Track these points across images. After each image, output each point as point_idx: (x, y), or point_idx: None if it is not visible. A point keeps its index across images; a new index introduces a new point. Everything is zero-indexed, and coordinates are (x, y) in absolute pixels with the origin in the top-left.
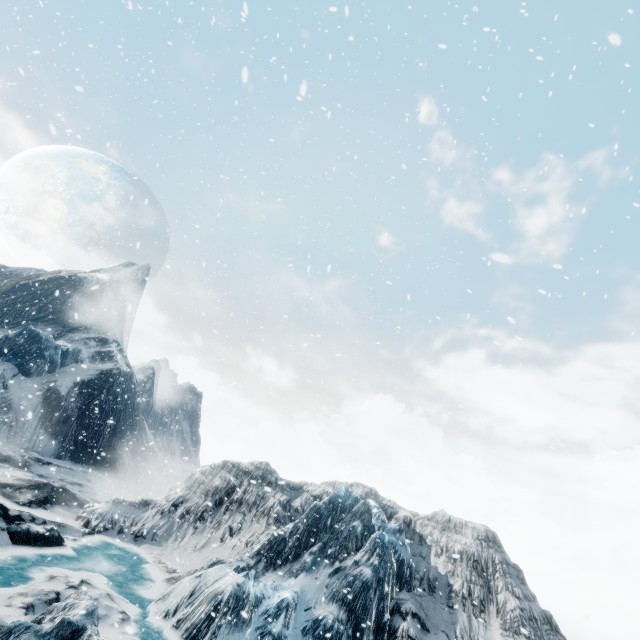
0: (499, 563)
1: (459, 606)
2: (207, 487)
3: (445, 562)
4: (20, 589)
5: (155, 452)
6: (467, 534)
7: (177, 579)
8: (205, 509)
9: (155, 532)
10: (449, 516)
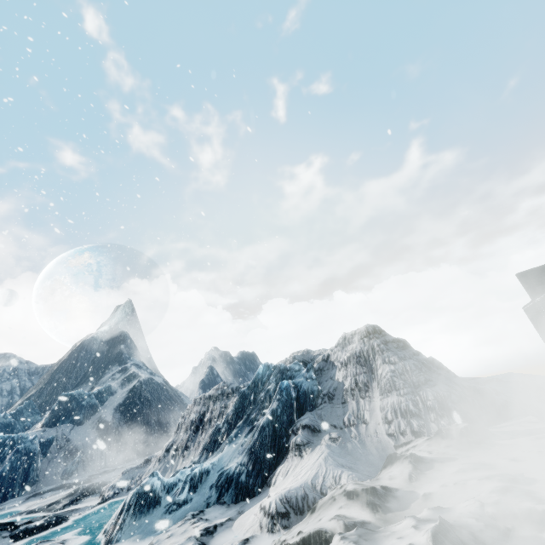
0: (377, 347)
1: (350, 398)
2: (186, 425)
3: (343, 372)
4: None
5: None
6: (355, 340)
7: None
8: (187, 440)
9: None
10: (345, 335)
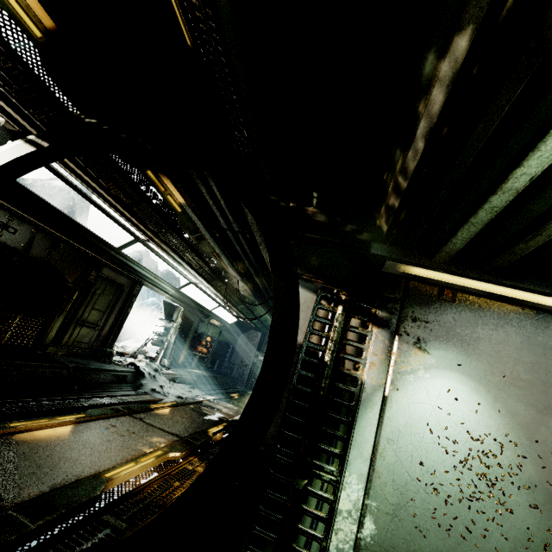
0: None
1: None
2: None
3: None
4: None
5: None
6: None
7: None
8: None
9: None
10: None
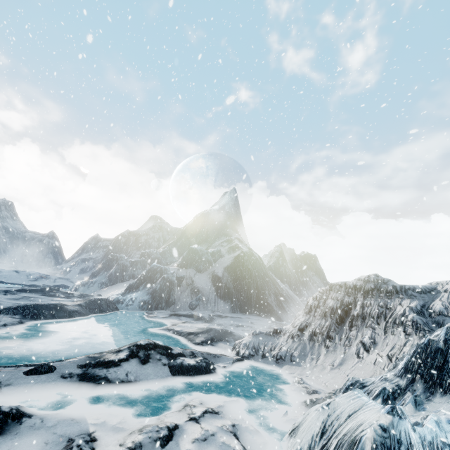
0: None
1: None
2: (323, 309)
3: None
4: (153, 420)
5: (293, 297)
6: None
7: (315, 402)
8: (329, 329)
9: (291, 354)
10: None
